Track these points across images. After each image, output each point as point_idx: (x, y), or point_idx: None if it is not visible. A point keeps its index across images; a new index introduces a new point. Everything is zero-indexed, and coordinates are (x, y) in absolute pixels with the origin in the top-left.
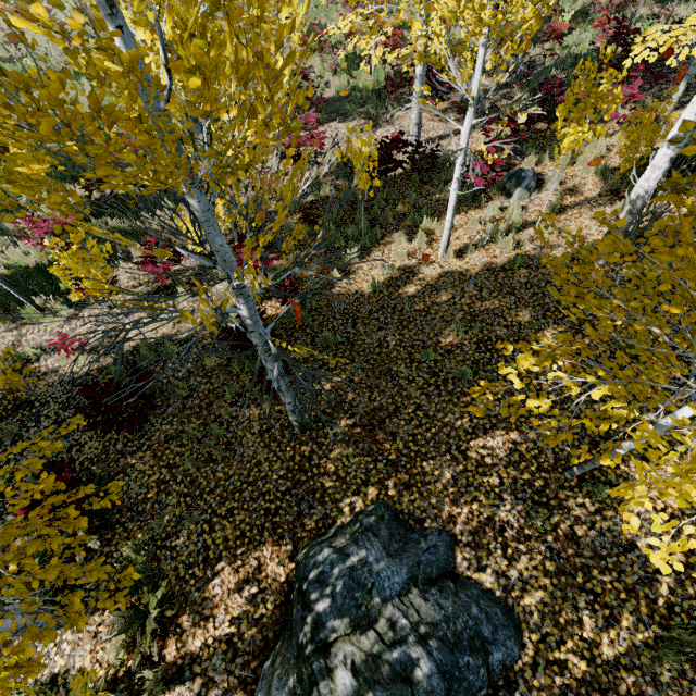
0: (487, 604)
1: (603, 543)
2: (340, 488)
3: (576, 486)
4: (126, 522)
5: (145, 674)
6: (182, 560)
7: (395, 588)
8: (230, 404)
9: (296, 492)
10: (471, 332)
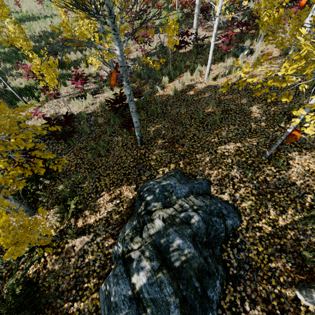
0: (225, 204)
1: (279, 183)
2: (158, 165)
3: (267, 162)
4: (61, 178)
5: (68, 229)
6: (85, 192)
7: (182, 194)
8: (108, 135)
9: (138, 166)
10: (219, 107)
